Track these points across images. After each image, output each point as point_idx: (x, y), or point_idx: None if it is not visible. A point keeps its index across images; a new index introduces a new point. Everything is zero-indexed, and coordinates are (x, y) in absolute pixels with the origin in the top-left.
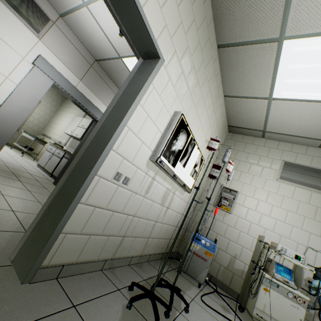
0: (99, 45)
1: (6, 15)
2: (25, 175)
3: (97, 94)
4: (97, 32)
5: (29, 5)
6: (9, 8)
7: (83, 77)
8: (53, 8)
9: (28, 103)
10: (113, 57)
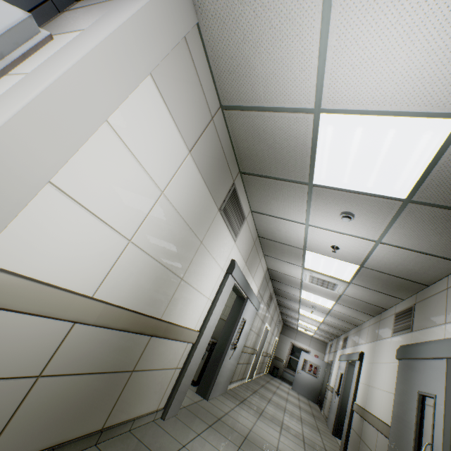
0: (282, 236)
1: (224, 234)
2: (185, 400)
3: (250, 269)
4: (294, 233)
5: (238, 215)
6: (227, 227)
7: (247, 259)
8: (249, 205)
9: (216, 317)
10: (293, 245)
